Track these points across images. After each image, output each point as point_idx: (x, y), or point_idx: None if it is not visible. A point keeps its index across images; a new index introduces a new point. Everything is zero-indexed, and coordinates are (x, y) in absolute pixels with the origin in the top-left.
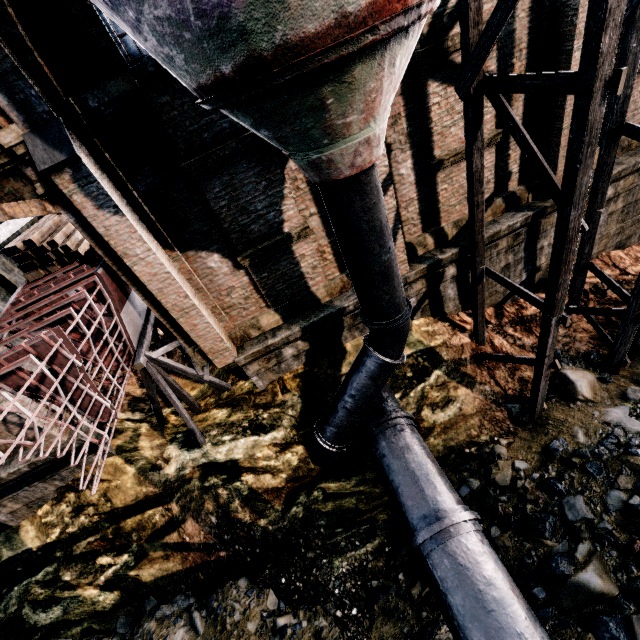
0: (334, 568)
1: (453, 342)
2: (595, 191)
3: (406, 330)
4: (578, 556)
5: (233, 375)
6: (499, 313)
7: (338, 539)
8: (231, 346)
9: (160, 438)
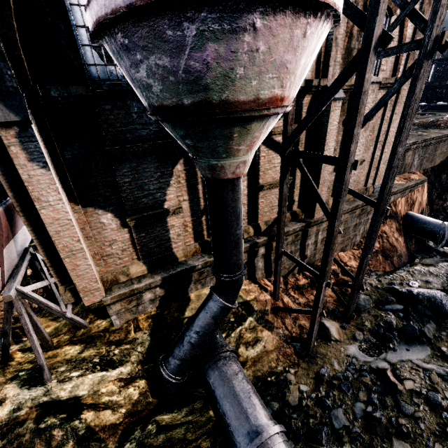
0: None
1: (261, 298)
2: None
3: (241, 283)
4: None
5: (92, 314)
6: (285, 281)
7: None
8: (102, 287)
9: None
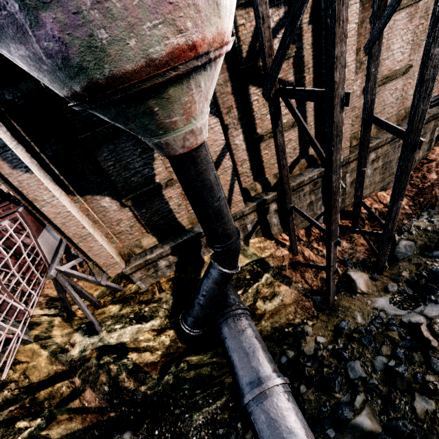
0: (193, 421)
1: (277, 254)
2: (360, 157)
3: (237, 250)
4: (356, 404)
5: (125, 280)
6: (308, 233)
7: (197, 398)
8: (120, 260)
9: (69, 328)
